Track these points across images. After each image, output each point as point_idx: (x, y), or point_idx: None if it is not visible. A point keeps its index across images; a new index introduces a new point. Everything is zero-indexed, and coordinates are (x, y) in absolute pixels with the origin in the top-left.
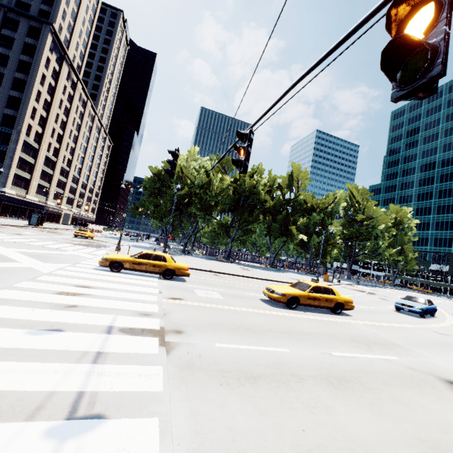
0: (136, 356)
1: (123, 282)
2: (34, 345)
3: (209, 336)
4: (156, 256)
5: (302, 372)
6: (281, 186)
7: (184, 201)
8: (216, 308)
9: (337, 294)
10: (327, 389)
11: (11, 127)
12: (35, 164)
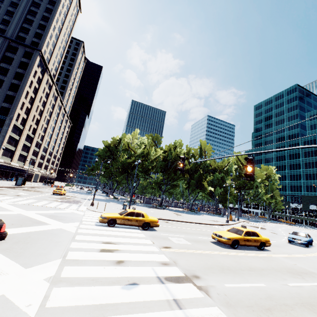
0: (195, 300)
1: (124, 235)
2: (136, 298)
3: (215, 278)
4: (137, 213)
5: (287, 302)
6: (194, 154)
7: (131, 166)
8: (195, 253)
9: (260, 235)
10: (310, 313)
11: (6, 115)
12: (19, 140)
